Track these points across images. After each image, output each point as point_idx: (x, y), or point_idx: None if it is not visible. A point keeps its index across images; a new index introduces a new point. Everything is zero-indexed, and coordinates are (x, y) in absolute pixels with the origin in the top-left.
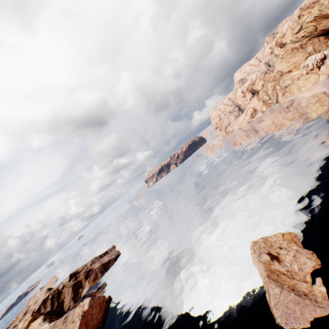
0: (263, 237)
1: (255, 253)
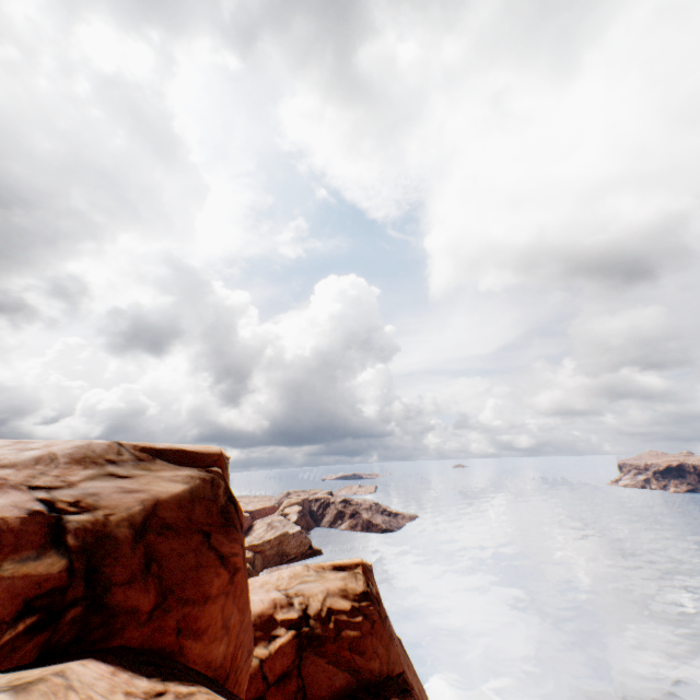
0: None
1: None
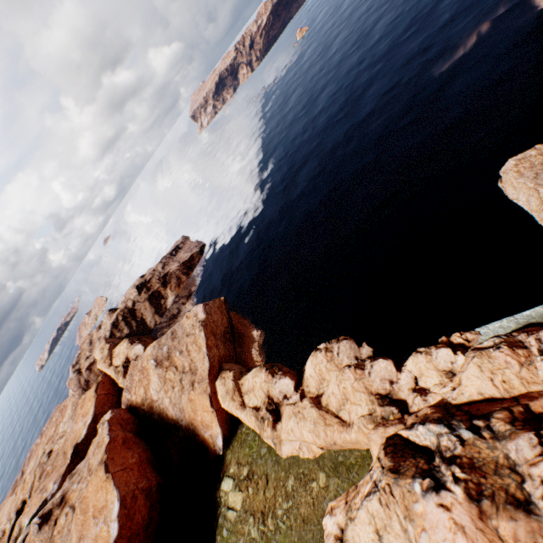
0: (538, 146)
1: (522, 178)
